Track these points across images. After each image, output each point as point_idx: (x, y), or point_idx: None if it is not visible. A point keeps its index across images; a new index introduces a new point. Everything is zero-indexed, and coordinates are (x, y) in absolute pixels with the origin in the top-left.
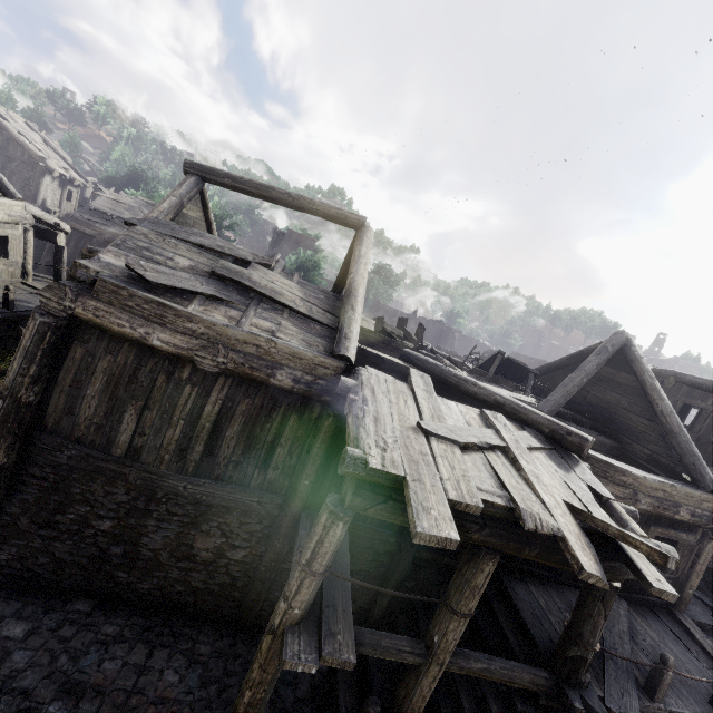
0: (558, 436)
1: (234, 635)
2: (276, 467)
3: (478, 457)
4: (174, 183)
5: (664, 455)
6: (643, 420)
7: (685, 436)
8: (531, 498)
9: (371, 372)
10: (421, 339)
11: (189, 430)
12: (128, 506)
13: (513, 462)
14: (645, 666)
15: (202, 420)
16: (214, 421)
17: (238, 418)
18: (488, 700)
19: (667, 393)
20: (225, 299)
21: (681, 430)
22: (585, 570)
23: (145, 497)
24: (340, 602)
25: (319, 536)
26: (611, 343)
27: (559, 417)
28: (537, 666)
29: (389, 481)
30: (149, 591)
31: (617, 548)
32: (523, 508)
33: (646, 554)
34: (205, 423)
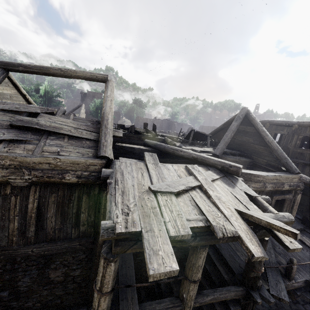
0: (226, 168)
1: (87, 309)
2: (84, 224)
3: (186, 197)
4: (24, 79)
5: (272, 161)
6: (261, 147)
7: (280, 150)
8: (218, 215)
9: (122, 161)
10: (155, 131)
11: (23, 220)
12: (1, 270)
13: (205, 193)
14: (282, 262)
15: (28, 213)
16: (37, 212)
17: (52, 205)
18: (217, 309)
19: (267, 130)
20: (22, 139)
21: (278, 148)
22: (255, 257)
23: (9, 263)
24: (129, 293)
25: (102, 273)
26: (241, 114)
27: (224, 154)
28: (236, 282)
29: (133, 235)
30: (33, 305)
31: (267, 229)
32: (214, 225)
33: (284, 234)
34: (31, 215)
